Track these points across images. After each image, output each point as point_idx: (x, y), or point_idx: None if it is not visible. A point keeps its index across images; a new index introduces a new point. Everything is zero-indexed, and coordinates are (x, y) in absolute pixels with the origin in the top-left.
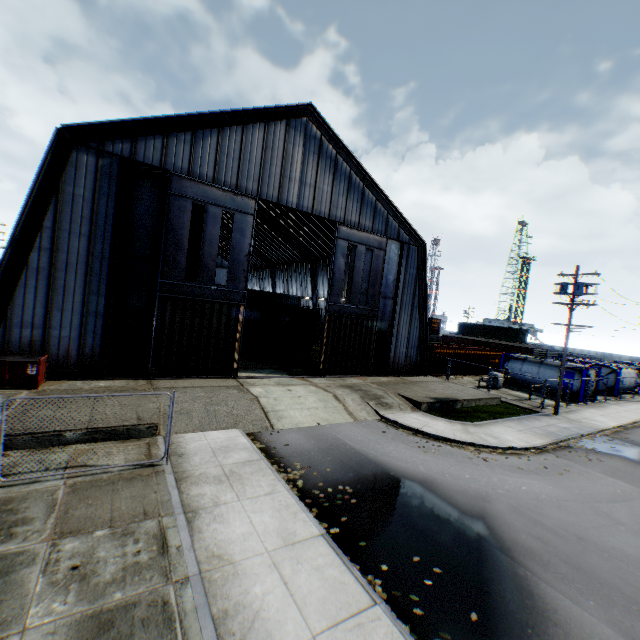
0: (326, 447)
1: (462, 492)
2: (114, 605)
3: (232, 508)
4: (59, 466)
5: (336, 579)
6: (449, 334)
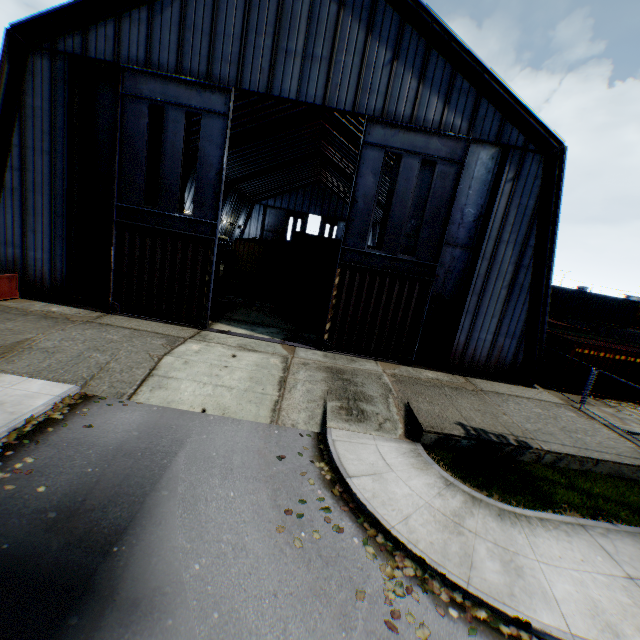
0: (131, 449)
1: None
2: None
3: None
4: None
5: None
6: None
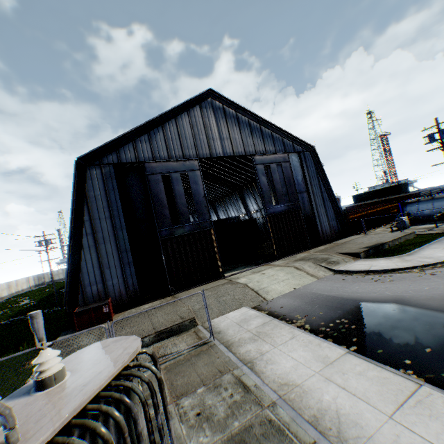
0: (310, 300)
1: (430, 299)
2: (238, 430)
3: (274, 353)
4: (150, 359)
5: (379, 377)
6: (349, 205)
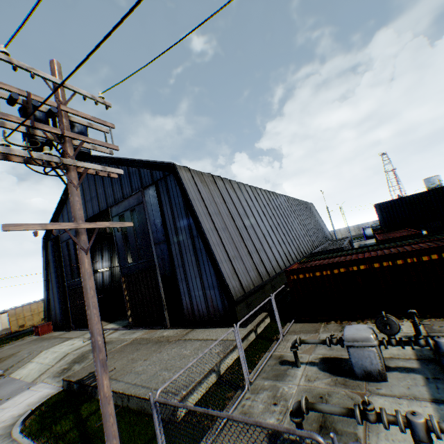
0: None
1: None
2: None
3: None
4: None
5: None
6: None
